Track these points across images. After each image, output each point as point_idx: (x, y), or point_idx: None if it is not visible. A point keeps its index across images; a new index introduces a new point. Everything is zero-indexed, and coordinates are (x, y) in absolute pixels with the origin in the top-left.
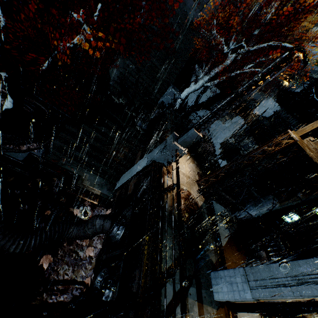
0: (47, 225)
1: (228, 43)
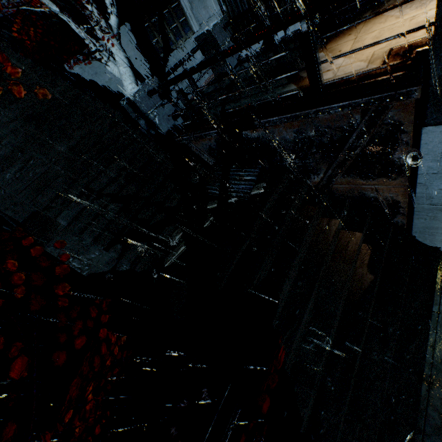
0: None
1: None
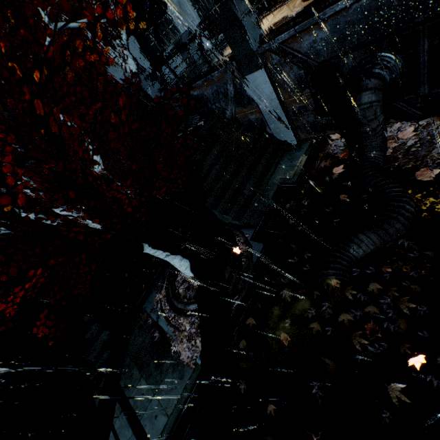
0: (365, 193)
1: (60, 10)
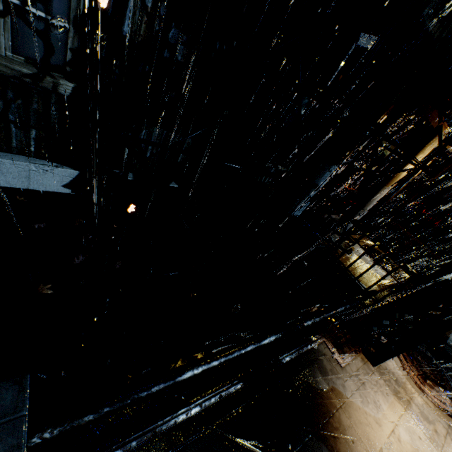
0: None
1: None
